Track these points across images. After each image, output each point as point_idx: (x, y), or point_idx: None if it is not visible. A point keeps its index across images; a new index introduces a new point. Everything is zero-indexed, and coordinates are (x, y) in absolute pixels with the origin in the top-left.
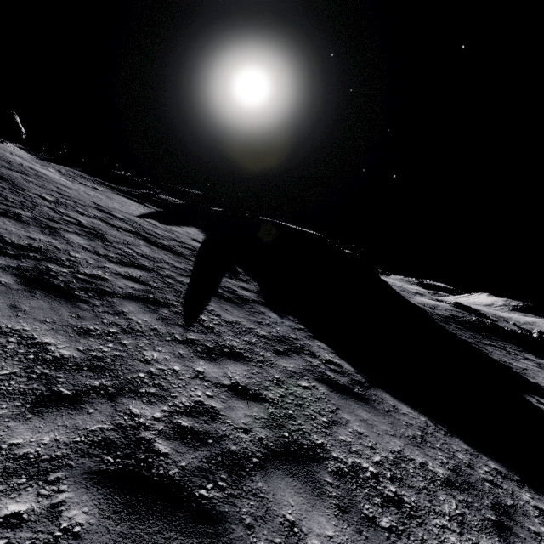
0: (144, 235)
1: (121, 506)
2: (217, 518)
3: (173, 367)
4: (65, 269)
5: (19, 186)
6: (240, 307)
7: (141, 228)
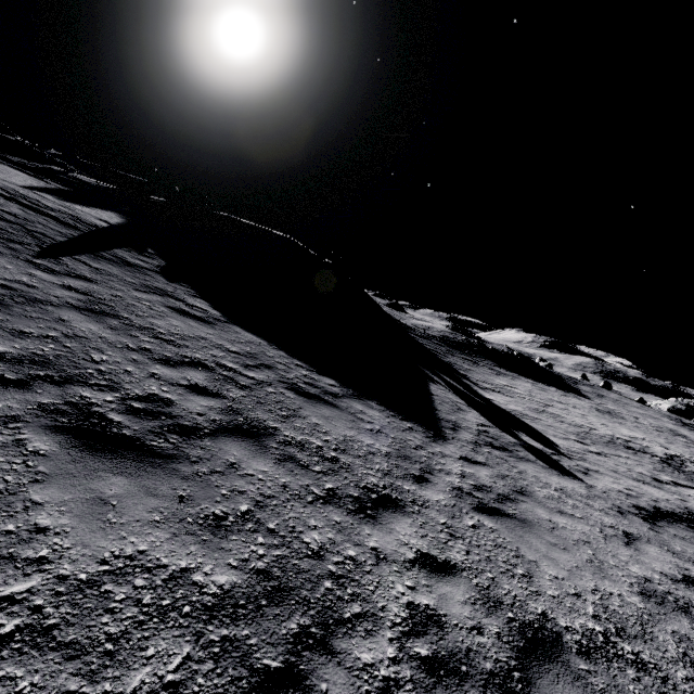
0: (21, 202)
1: None
2: (4, 304)
3: (6, 266)
4: None
5: None
6: (121, 266)
7: (22, 196)
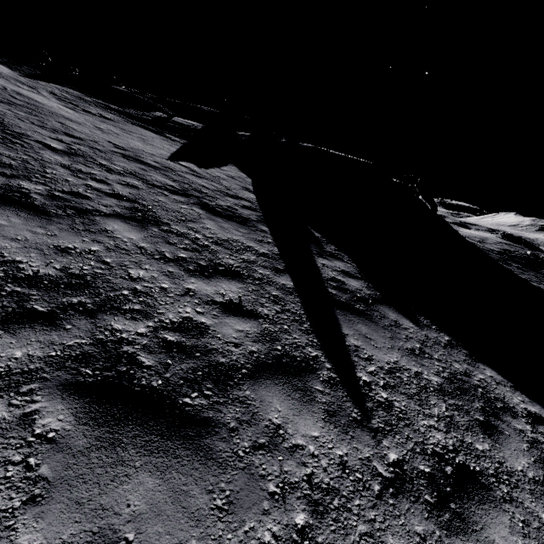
0: (194, 196)
1: None
2: None
3: None
4: (140, 326)
5: (11, 130)
6: (372, 321)
7: (184, 181)
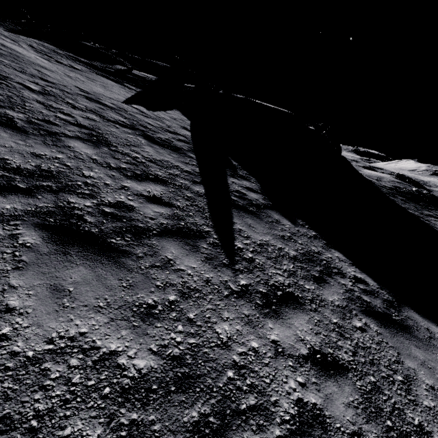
0: (140, 129)
1: None
2: None
3: (251, 345)
4: (87, 202)
5: None
6: (259, 218)
7: (133, 118)
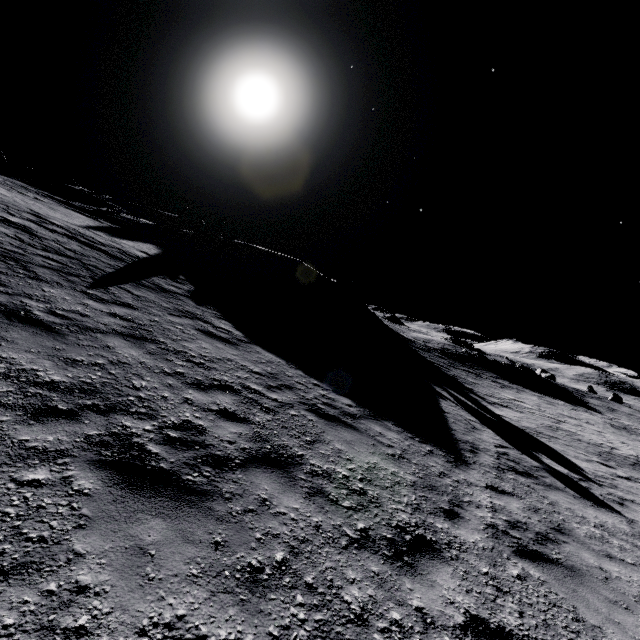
0: (80, 239)
1: (4, 317)
2: (61, 333)
3: (65, 297)
4: None
5: None
6: (158, 292)
7: (80, 234)
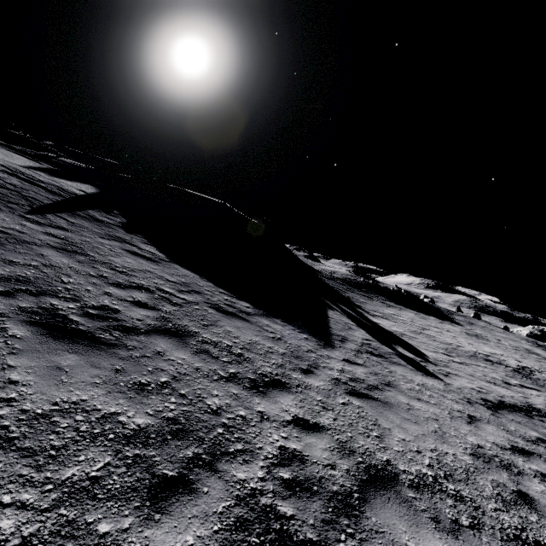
0: (20, 176)
1: None
2: (1, 243)
3: (4, 218)
4: None
5: None
6: (91, 221)
7: (21, 173)
